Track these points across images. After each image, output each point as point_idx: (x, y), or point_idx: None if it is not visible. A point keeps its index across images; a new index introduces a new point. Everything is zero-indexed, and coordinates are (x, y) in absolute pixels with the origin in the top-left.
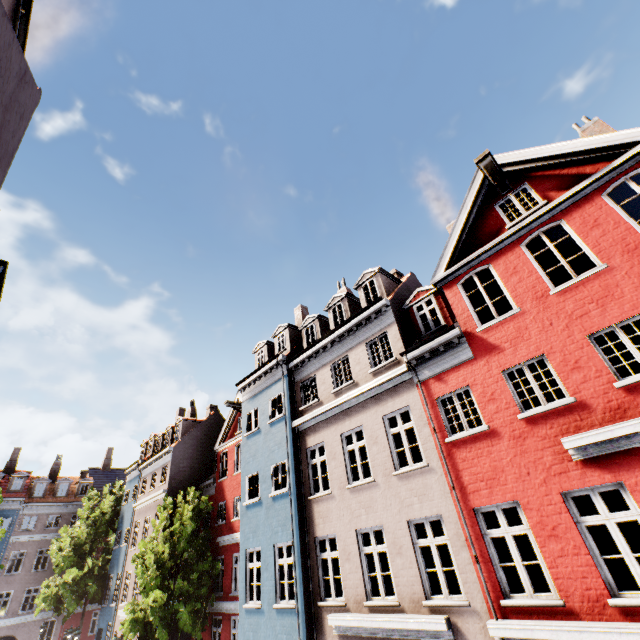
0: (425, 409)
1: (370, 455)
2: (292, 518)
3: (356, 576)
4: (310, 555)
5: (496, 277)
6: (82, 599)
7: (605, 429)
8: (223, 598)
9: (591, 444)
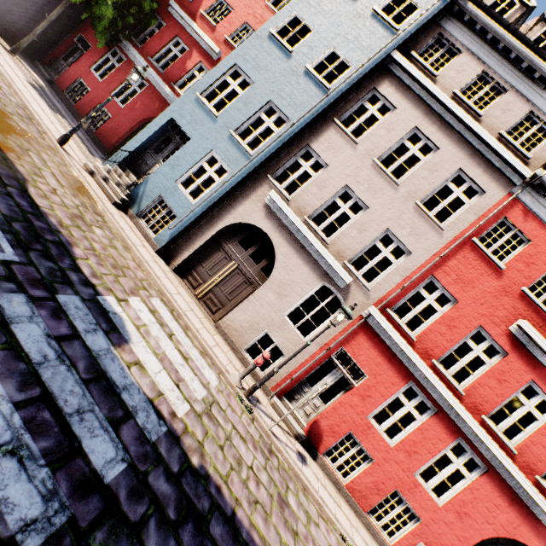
0: (490, 210)
1: (417, 171)
2: (311, 111)
3: (315, 201)
4: (291, 147)
5: None
6: None
7: None
8: (138, 50)
9: (527, 336)
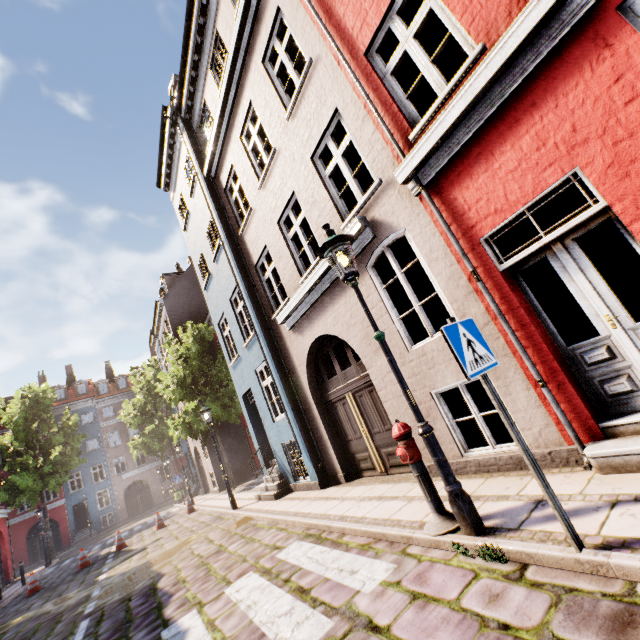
0: None
1: (265, 126)
2: (229, 262)
3: (289, 266)
4: (256, 286)
5: None
6: (164, 440)
7: None
8: None
9: None
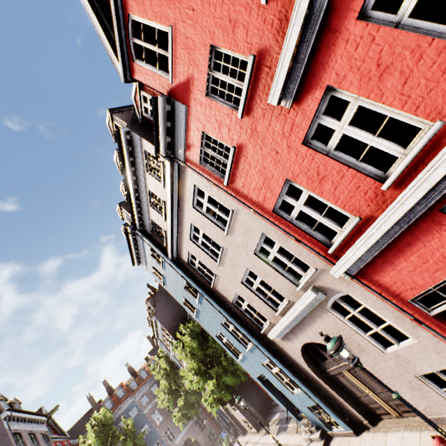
0: (201, 177)
1: (209, 236)
2: (213, 306)
3: (262, 305)
4: (238, 314)
5: (141, 20)
6: (194, 405)
7: (283, 54)
8: None
9: (288, 80)
